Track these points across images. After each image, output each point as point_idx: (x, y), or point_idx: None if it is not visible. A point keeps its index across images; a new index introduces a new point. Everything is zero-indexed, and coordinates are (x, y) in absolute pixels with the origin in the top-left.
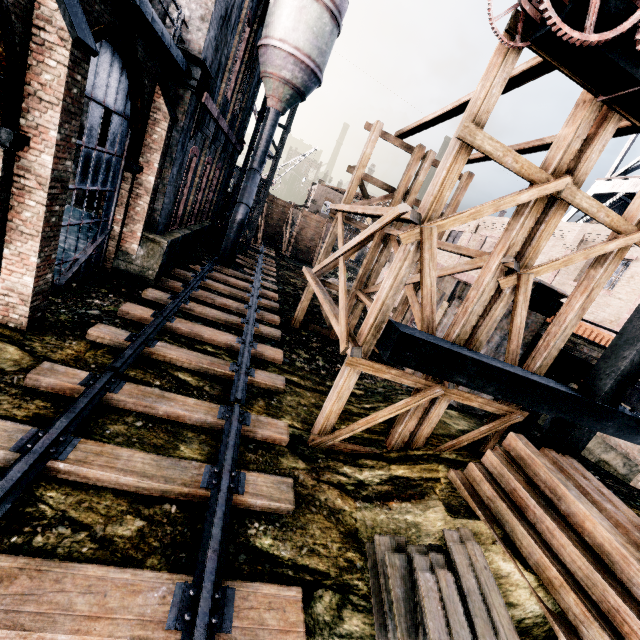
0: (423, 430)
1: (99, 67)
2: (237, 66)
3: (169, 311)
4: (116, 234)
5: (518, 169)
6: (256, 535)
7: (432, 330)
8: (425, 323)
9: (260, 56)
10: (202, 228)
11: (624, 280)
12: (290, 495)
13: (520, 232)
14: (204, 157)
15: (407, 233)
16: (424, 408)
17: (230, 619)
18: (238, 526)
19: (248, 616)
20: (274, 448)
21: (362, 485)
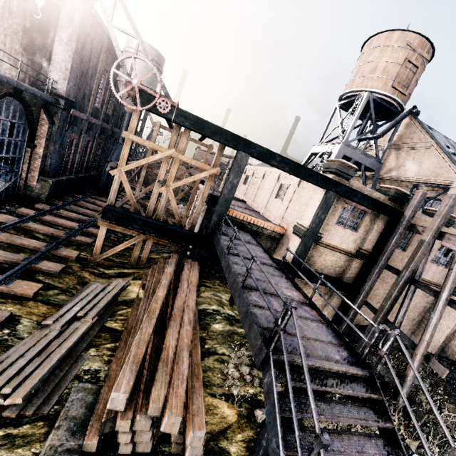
0: (143, 256)
1: (5, 106)
2: (103, 91)
3: (44, 212)
4: (24, 177)
5: (152, 147)
6: (38, 276)
7: (138, 211)
8: (133, 208)
9: (118, 85)
10: (88, 175)
11: (286, 195)
12: (60, 268)
13: (162, 170)
14: (83, 138)
15: (112, 171)
16: (141, 245)
17: (10, 284)
18: (32, 273)
19: (17, 285)
20: (68, 259)
21: (105, 274)
